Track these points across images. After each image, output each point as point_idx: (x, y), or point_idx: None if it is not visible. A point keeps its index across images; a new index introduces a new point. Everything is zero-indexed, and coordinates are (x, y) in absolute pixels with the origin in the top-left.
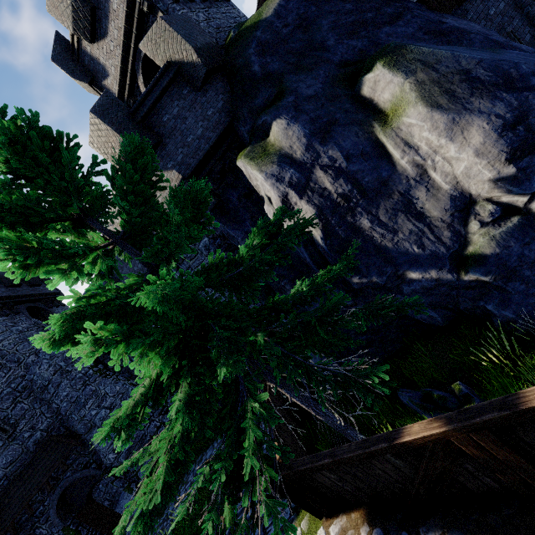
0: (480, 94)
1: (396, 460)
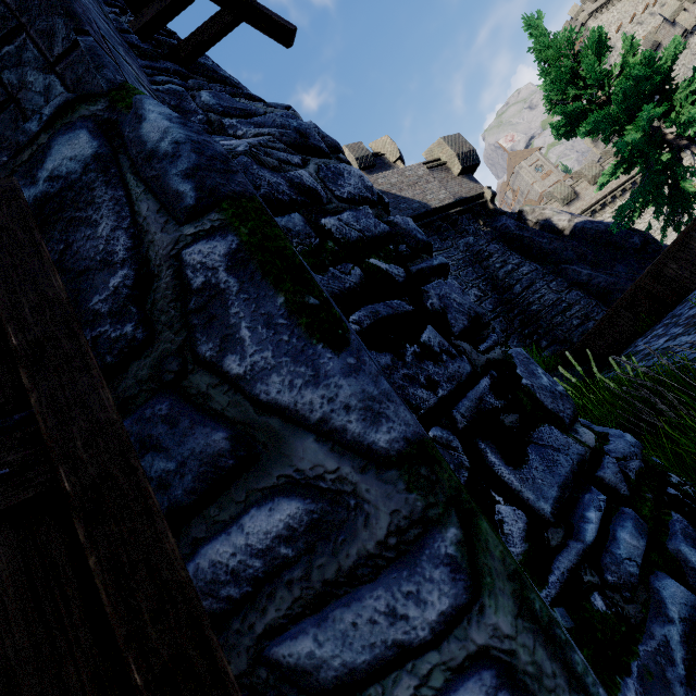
0: None
1: None
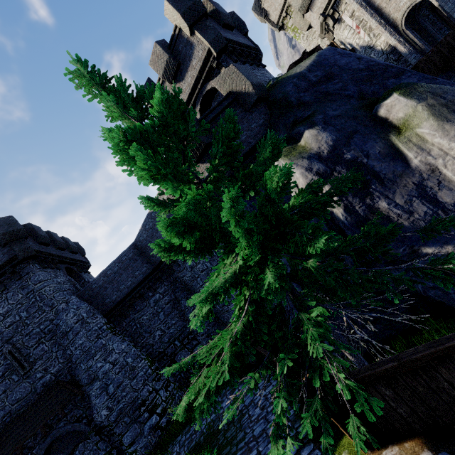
0: None
1: None
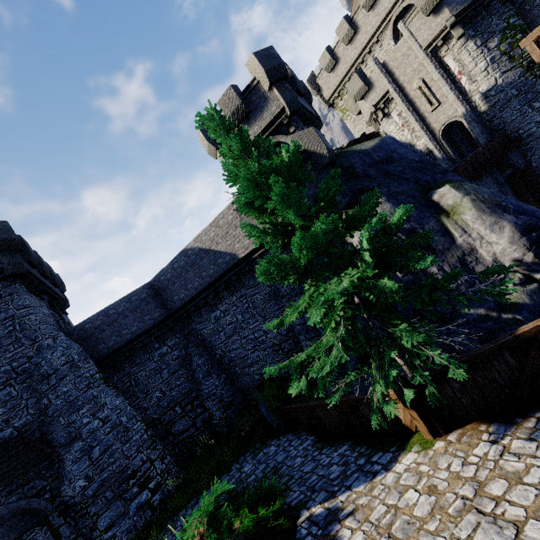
0: (508, 213)
1: (511, 359)
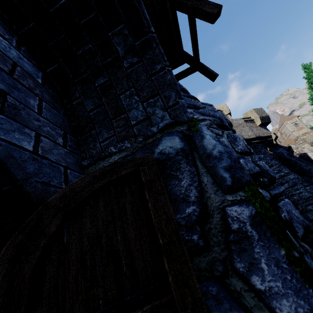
0: None
1: None
